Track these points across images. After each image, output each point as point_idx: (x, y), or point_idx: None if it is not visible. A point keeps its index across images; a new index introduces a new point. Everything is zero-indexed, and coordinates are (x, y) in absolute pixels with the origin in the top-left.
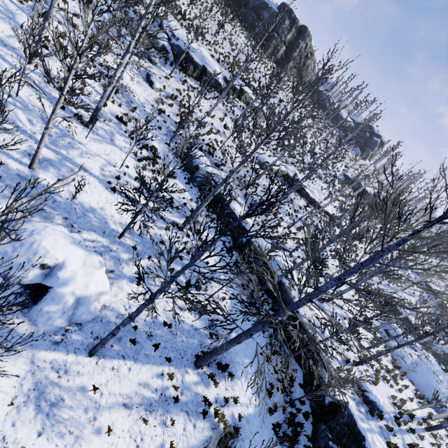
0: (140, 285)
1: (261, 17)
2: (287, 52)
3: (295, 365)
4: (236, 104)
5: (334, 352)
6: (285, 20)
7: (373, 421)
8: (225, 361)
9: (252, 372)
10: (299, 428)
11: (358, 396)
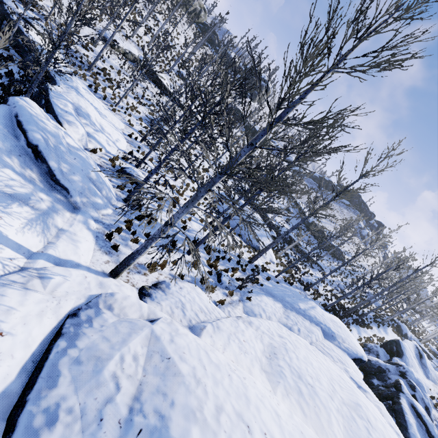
0: None
1: None
2: None
3: None
4: None
5: (105, 143)
6: None
7: (117, 179)
8: None
9: None
10: None
11: (114, 168)
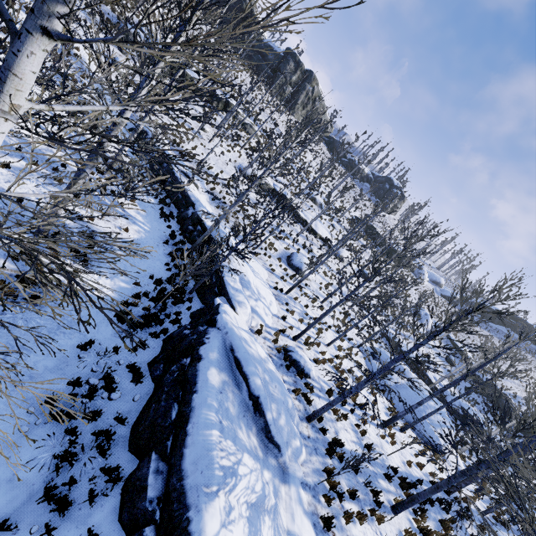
0: (4, 169)
1: (266, 59)
2: (294, 94)
3: (195, 300)
4: (220, 115)
5: (264, 314)
6: (290, 62)
7: (287, 373)
8: (87, 255)
9: (125, 280)
10: (159, 325)
11: (278, 353)
